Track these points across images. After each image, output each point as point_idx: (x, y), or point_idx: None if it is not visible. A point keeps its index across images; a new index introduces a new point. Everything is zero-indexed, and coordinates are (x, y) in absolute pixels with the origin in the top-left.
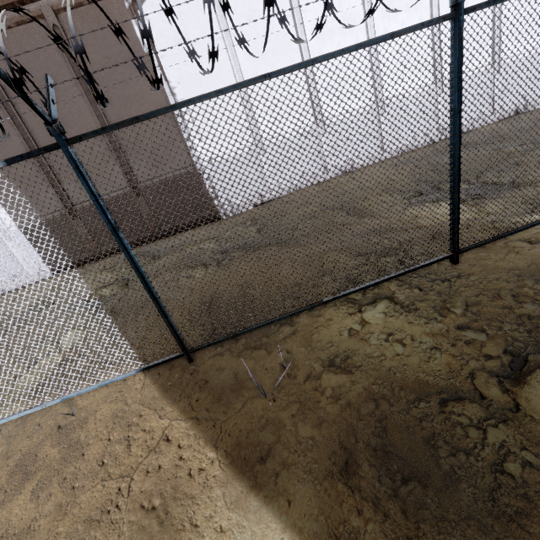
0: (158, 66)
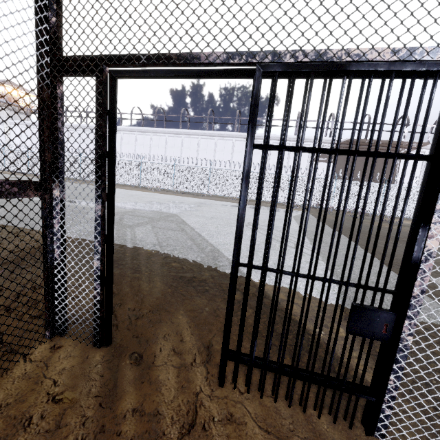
0: (397, 168)
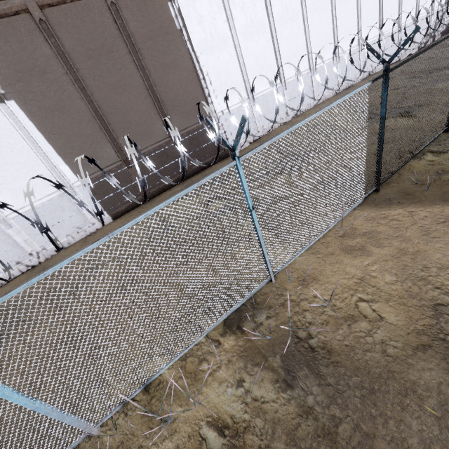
0: (187, 40)
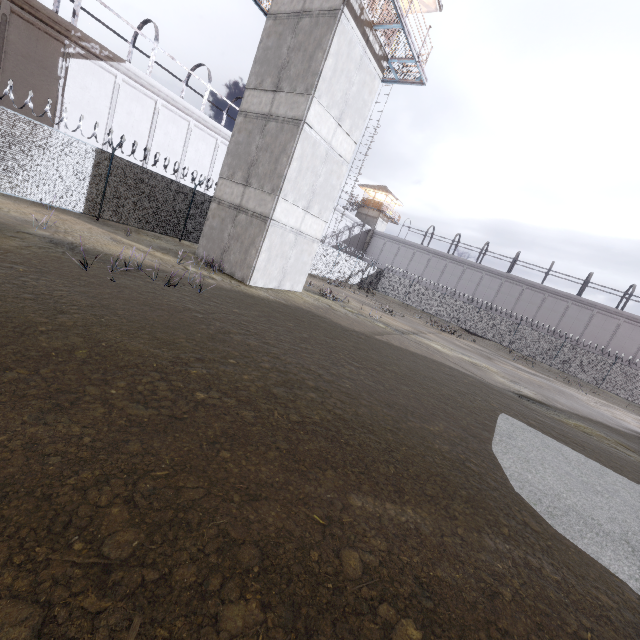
0: (62, 87)
